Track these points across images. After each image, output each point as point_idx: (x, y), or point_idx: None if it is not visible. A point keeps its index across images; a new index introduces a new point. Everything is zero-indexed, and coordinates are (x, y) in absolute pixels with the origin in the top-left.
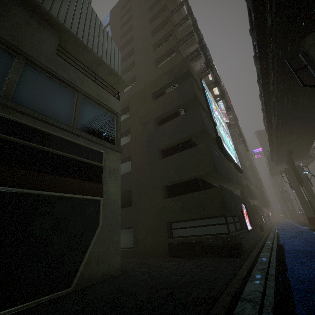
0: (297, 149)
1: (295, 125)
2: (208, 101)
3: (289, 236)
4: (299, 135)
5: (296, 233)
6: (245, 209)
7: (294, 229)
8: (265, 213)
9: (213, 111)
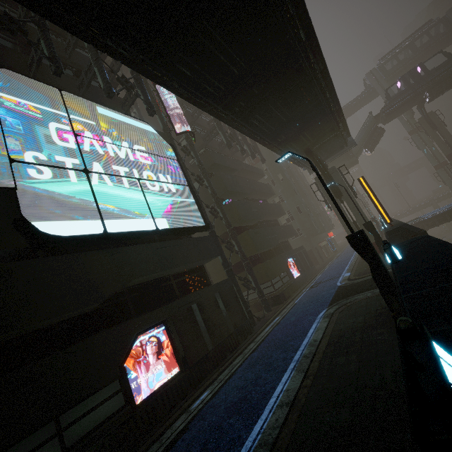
0: (320, 142)
1: (272, 110)
2: (1, 127)
3: (267, 347)
4: (299, 122)
5: (300, 318)
6: (167, 334)
7: (324, 287)
8: (326, 240)
9: (42, 144)
